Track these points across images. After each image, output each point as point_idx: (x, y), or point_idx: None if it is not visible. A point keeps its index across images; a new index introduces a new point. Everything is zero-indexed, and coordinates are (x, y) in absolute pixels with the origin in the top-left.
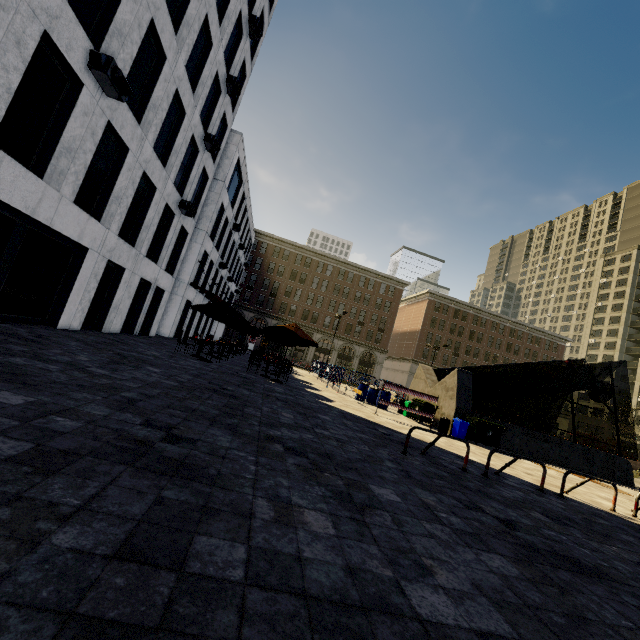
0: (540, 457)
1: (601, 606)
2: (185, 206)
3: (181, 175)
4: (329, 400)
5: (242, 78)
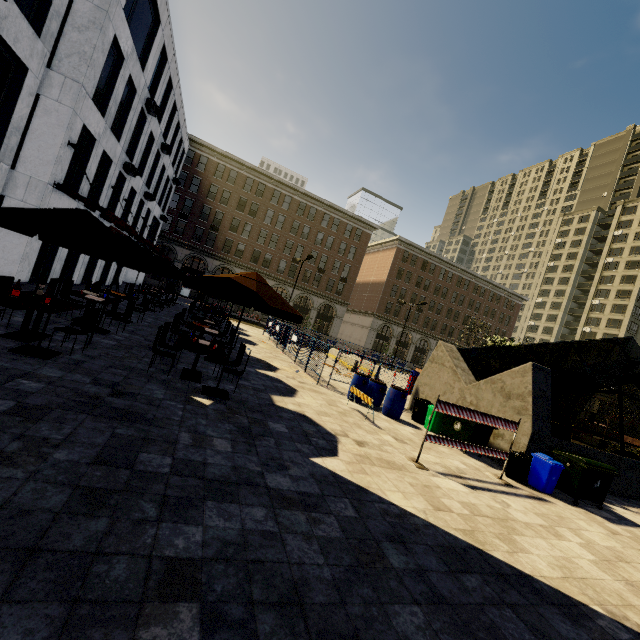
0: (621, 492)
1: None
2: None
3: None
4: (328, 440)
5: None
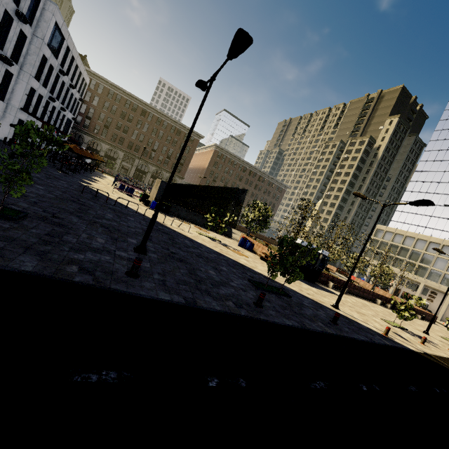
0: (192, 222)
1: (68, 203)
2: (4, 59)
3: (1, 35)
4: (89, 184)
5: None
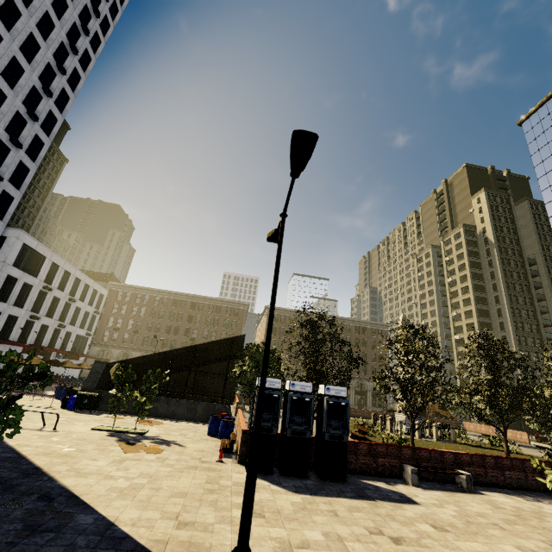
0: (151, 414)
1: None
2: None
3: None
4: None
5: (12, 199)
